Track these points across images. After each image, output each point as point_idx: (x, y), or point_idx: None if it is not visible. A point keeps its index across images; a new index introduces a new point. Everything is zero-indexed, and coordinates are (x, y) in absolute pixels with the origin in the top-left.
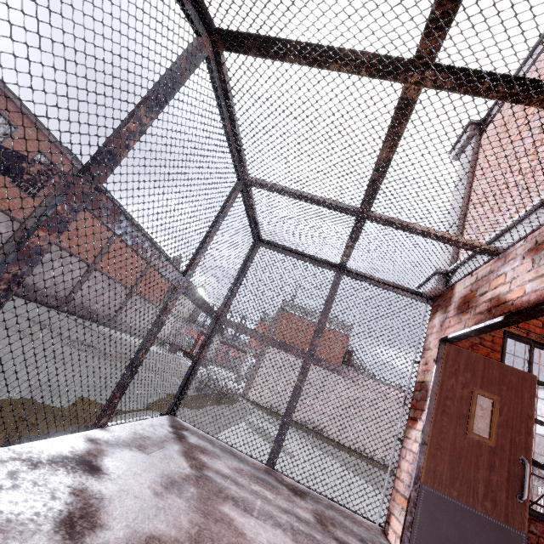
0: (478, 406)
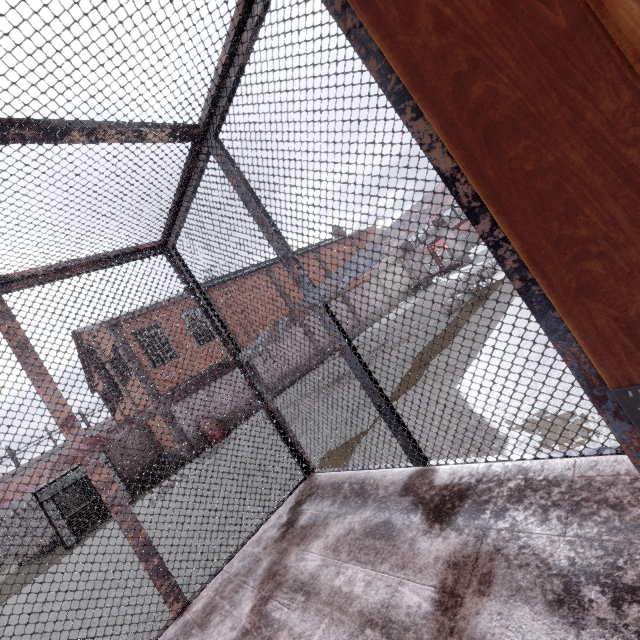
0: None
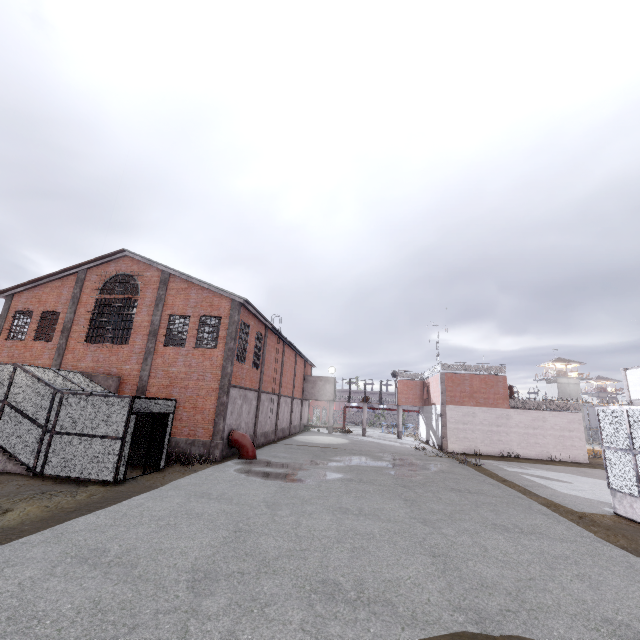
0: None
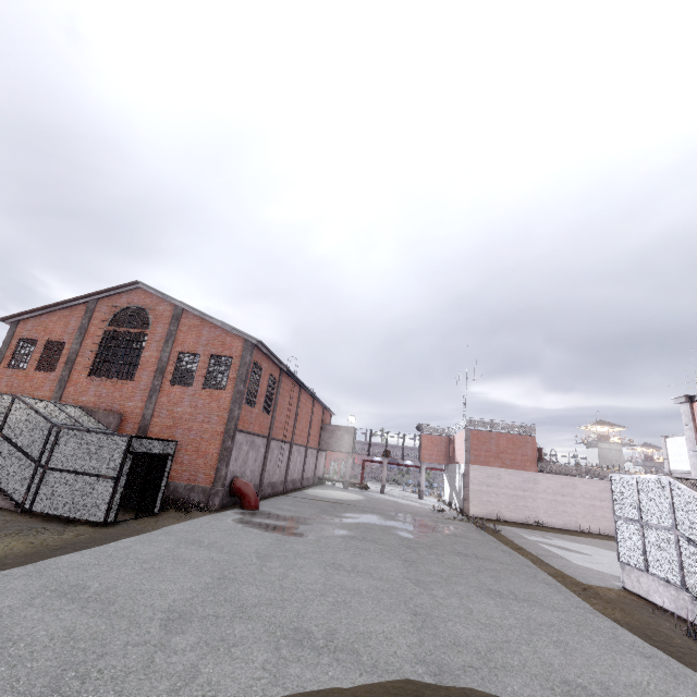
0: None
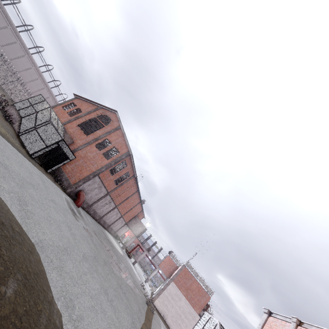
0: None
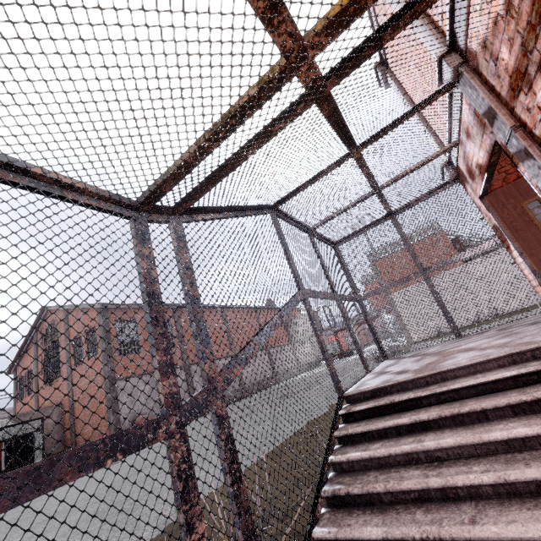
0: (535, 209)
